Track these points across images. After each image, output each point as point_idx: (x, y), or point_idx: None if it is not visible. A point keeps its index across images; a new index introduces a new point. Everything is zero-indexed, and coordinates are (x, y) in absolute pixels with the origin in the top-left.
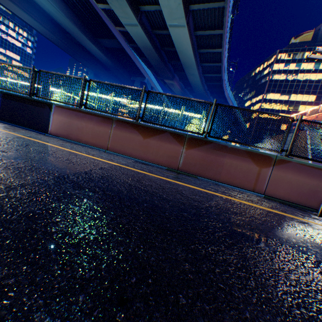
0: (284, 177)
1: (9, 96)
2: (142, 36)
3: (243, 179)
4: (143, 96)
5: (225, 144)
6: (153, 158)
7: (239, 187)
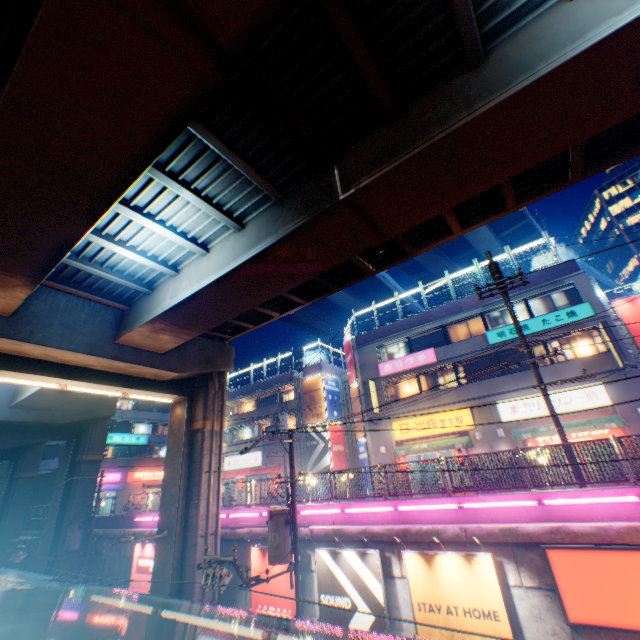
0: None
1: None
2: None
3: None
4: None
5: None
6: None
7: None
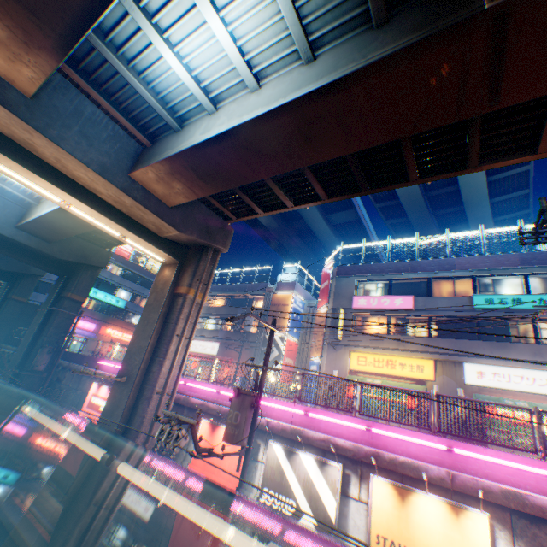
0: None
1: None
2: None
3: None
4: None
5: None
6: None
7: None
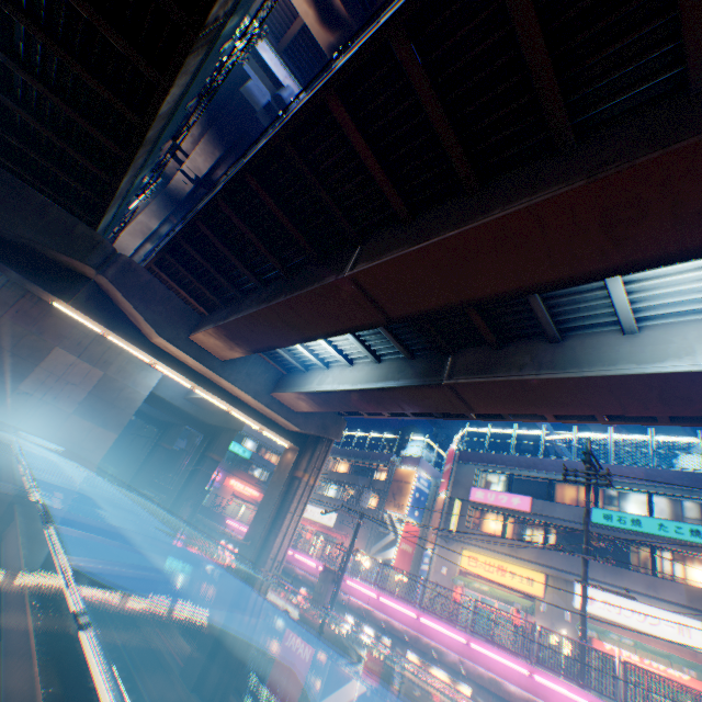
0: None
1: None
2: None
3: None
4: None
5: None
6: None
7: None
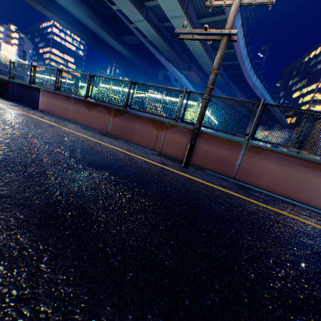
0: (174, 139)
1: (20, 85)
2: (150, 30)
3: (147, 141)
4: (88, 79)
5: (136, 113)
6: (94, 126)
7: (145, 147)
